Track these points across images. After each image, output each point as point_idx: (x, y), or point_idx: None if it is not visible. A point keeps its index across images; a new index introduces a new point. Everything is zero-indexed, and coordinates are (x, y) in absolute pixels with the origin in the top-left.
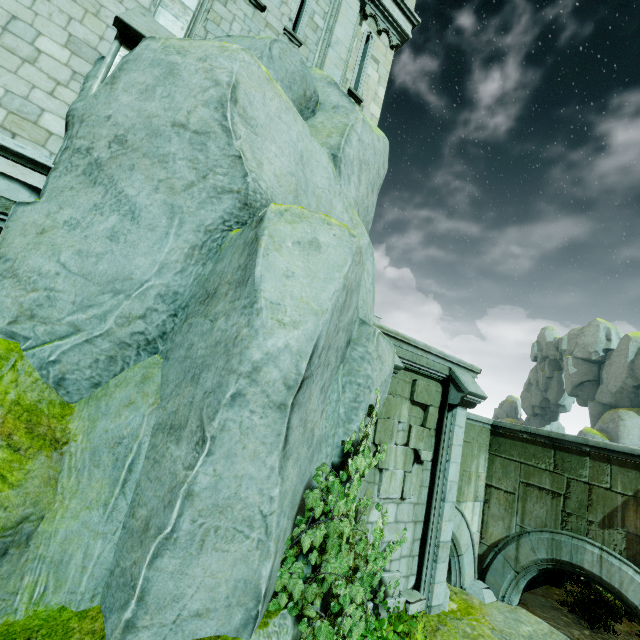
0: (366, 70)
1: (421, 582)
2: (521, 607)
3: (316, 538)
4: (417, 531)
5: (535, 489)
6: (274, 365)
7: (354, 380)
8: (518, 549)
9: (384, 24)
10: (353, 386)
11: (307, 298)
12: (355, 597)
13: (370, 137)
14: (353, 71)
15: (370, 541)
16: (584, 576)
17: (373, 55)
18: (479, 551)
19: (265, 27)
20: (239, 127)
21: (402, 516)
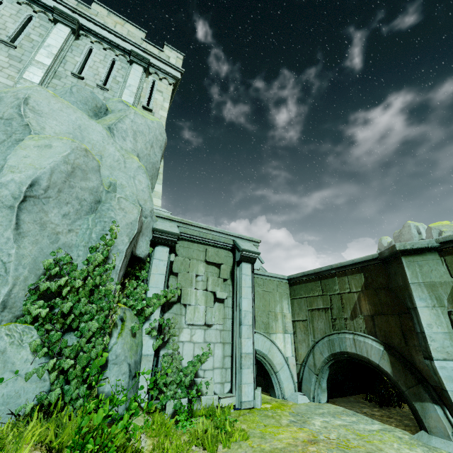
0: (154, 96)
1: (233, 385)
2: (328, 403)
3: (53, 286)
4: (226, 350)
5: (316, 311)
6: (6, 188)
7: (102, 220)
8: (314, 357)
9: (163, 75)
10: (102, 223)
11: (34, 164)
12: (91, 328)
13: (143, 120)
14: (145, 98)
15: (183, 355)
16: (351, 359)
17: (158, 89)
18: (297, 371)
19: (85, 86)
20: (29, 114)
21: (210, 338)
